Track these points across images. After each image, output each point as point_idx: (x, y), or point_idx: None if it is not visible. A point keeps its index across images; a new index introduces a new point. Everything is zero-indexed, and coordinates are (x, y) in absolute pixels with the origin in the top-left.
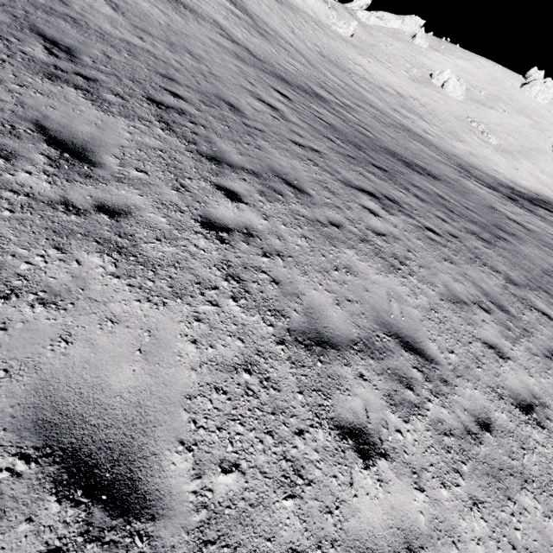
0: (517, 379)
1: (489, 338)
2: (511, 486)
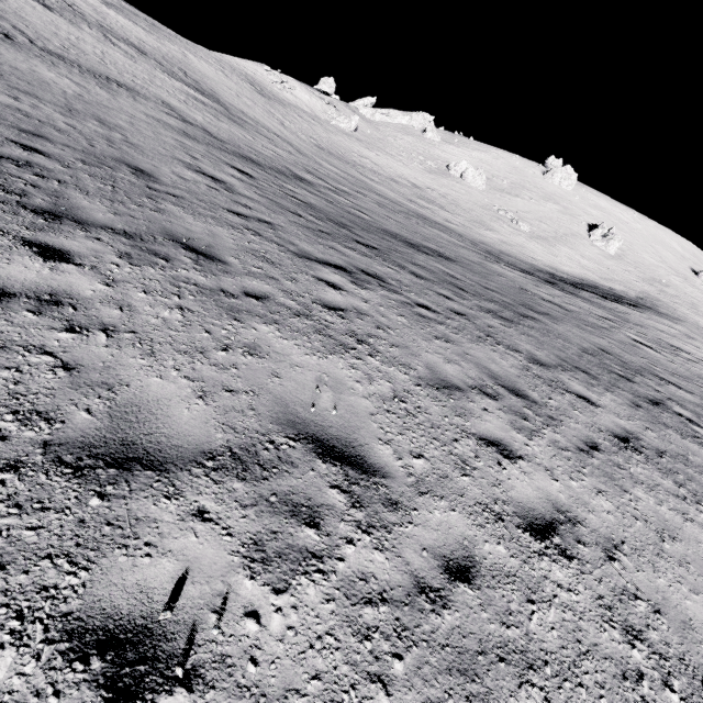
0: (530, 487)
1: (490, 431)
2: (499, 683)
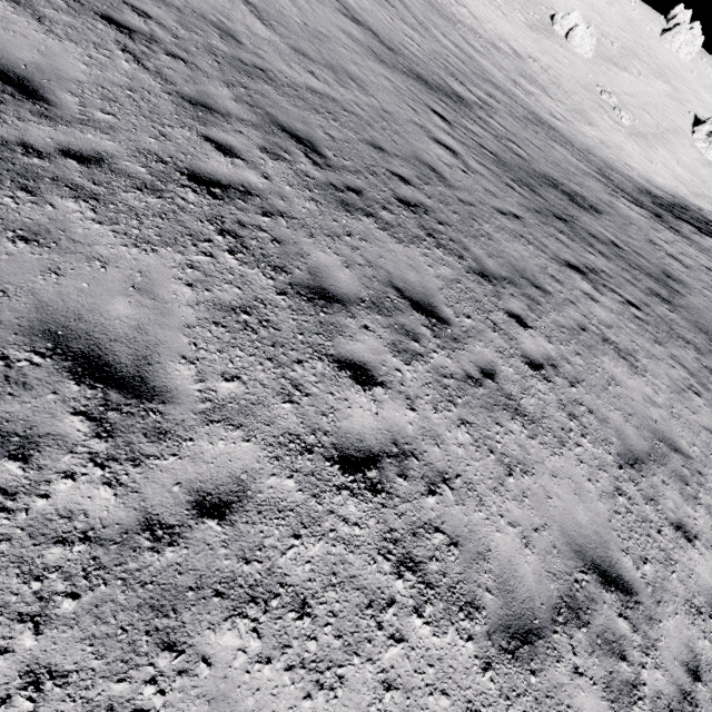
0: None
1: (708, 423)
2: None
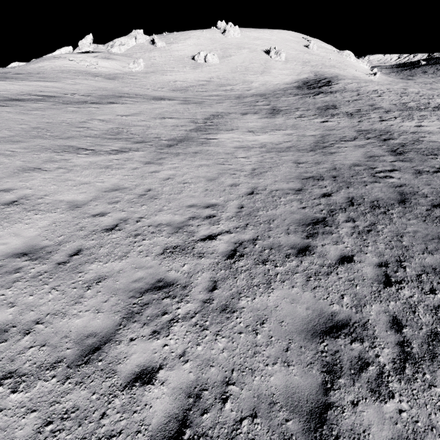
0: None
1: None
2: None
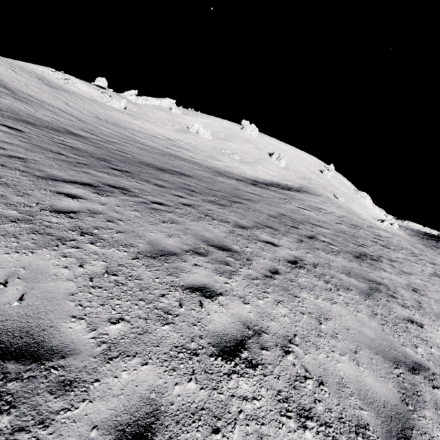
0: (226, 315)
1: (197, 280)
2: None
